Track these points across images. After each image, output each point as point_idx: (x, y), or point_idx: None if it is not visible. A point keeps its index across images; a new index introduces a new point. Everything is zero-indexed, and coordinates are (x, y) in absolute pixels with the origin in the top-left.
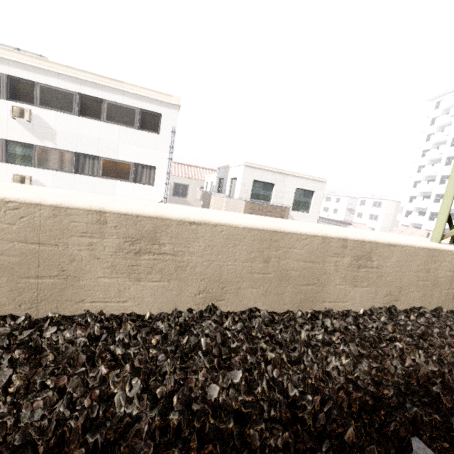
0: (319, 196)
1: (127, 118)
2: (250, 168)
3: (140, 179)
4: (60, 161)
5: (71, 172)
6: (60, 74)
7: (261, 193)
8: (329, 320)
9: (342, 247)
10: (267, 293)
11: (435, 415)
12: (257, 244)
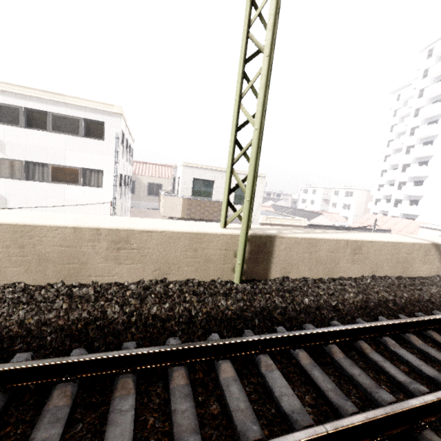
0: (259, 190)
1: (72, 127)
2: (189, 167)
3: (89, 182)
4: (11, 169)
5: (22, 179)
6: (5, 91)
7: (202, 190)
8: (77, 289)
9: (97, 234)
10: (29, 271)
11: (67, 341)
12: (9, 235)
